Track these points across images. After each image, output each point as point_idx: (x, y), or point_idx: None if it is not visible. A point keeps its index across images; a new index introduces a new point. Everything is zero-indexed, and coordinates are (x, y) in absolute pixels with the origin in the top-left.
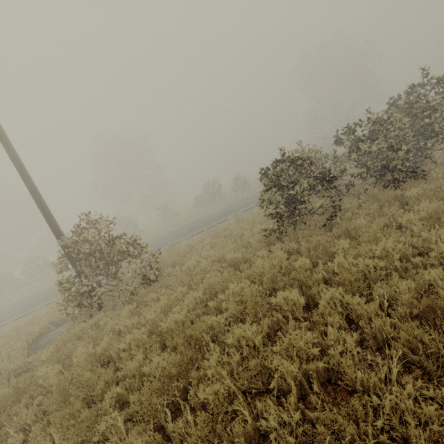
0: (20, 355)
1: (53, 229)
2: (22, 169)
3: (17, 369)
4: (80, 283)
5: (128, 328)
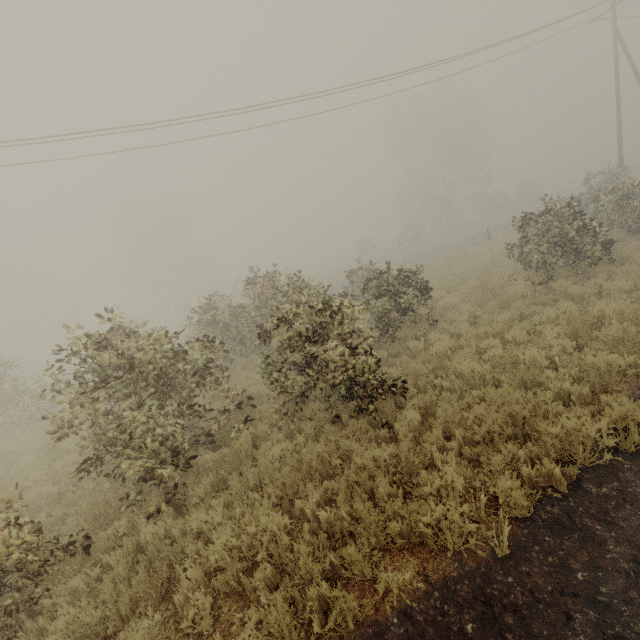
0: None
1: None
2: None
3: None
4: None
5: None
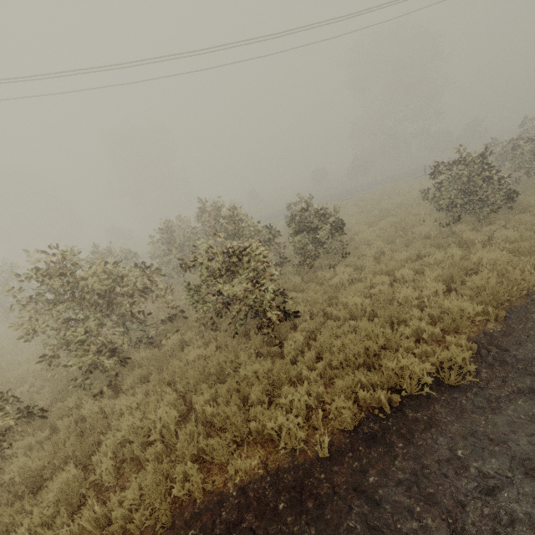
0: None
1: None
2: None
3: None
4: None
5: None
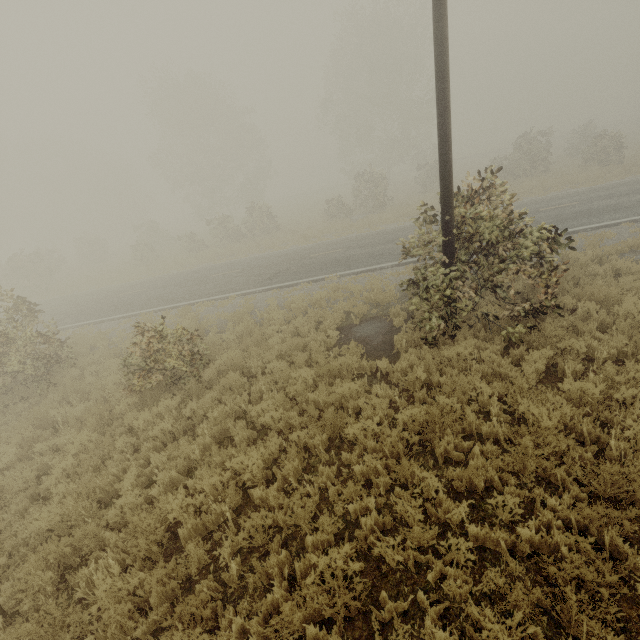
0: (357, 352)
1: (447, 191)
2: (446, 65)
3: (358, 368)
4: (448, 285)
5: (581, 394)
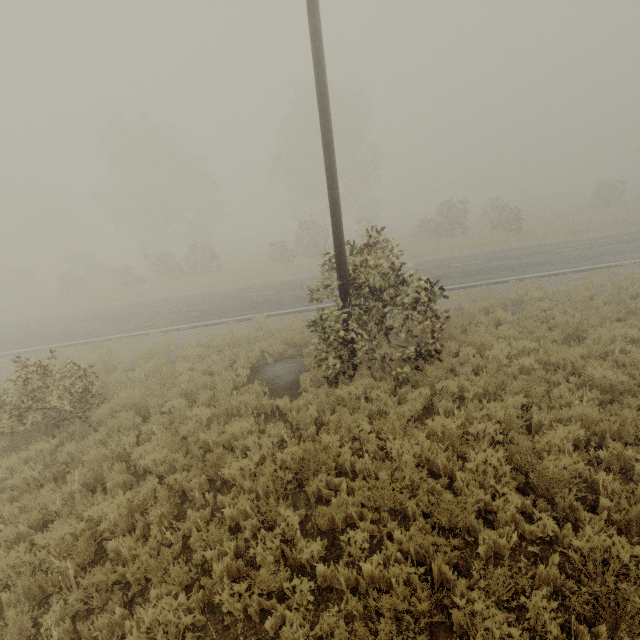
0: (260, 391)
1: (338, 243)
2: (330, 139)
3: (259, 407)
4: (345, 328)
5: (443, 429)
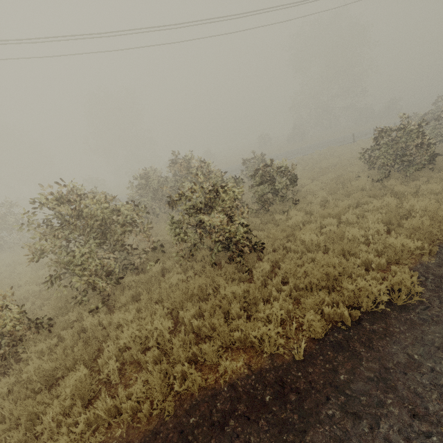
0: None
1: None
2: None
3: None
4: None
5: None
